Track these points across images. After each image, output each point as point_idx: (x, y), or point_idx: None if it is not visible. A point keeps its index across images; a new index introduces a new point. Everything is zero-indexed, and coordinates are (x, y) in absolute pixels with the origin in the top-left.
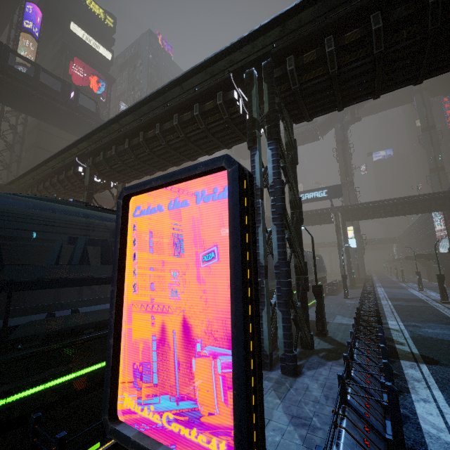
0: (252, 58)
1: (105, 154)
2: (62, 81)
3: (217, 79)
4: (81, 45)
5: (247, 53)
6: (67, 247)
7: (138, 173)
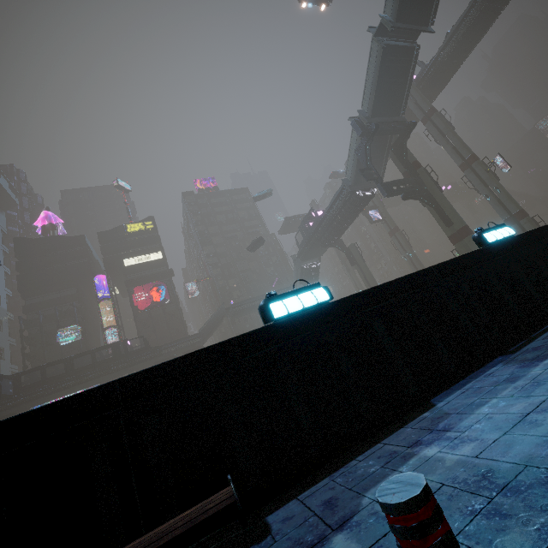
0: None
1: None
2: (111, 345)
3: None
4: (139, 266)
5: None
6: None
7: None
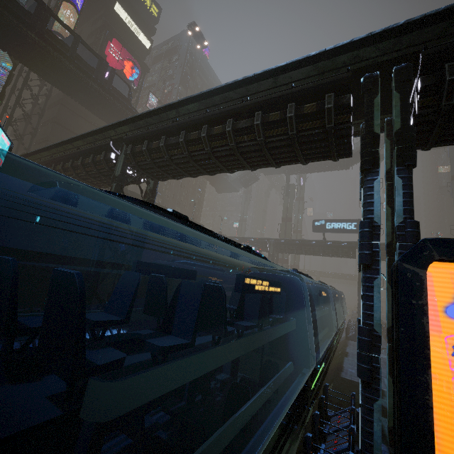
0: (385, 58)
1: (149, 143)
2: (100, 58)
3: (328, 77)
4: (122, 28)
5: (382, 51)
6: (70, 237)
7: (182, 172)
